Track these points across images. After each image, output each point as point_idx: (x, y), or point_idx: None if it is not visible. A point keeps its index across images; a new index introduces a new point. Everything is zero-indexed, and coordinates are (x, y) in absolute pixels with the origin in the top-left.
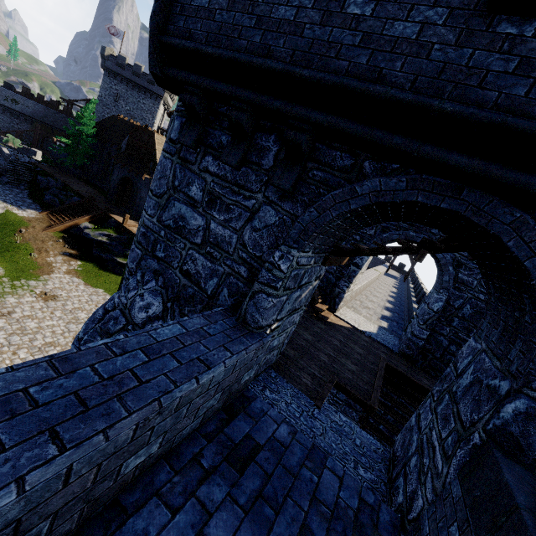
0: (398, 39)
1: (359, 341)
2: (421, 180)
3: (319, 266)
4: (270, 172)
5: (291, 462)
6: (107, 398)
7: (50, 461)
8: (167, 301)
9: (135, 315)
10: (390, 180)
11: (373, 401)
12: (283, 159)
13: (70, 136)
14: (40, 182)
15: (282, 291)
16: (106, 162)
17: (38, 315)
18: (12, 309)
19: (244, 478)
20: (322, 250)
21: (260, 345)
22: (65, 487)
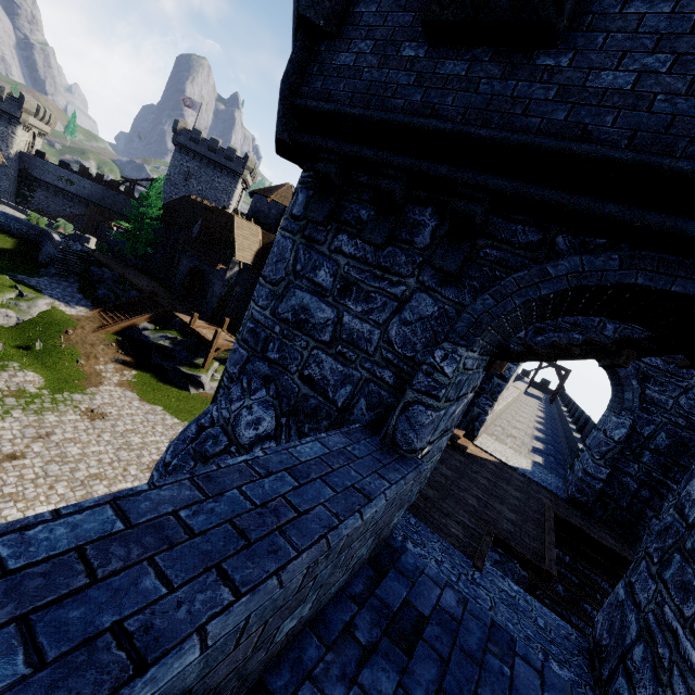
0: (606, 91)
1: (512, 480)
2: (641, 257)
3: (478, 373)
4: (425, 251)
5: (469, 644)
6: (267, 530)
7: (228, 608)
8: (280, 416)
9: (240, 433)
10: (596, 258)
11: (549, 565)
12: (446, 235)
13: (132, 220)
14: (93, 273)
15: (443, 402)
16: (172, 250)
17: (82, 438)
18: (52, 429)
19: (415, 663)
20: (486, 352)
21: (417, 474)
22: (234, 650)
